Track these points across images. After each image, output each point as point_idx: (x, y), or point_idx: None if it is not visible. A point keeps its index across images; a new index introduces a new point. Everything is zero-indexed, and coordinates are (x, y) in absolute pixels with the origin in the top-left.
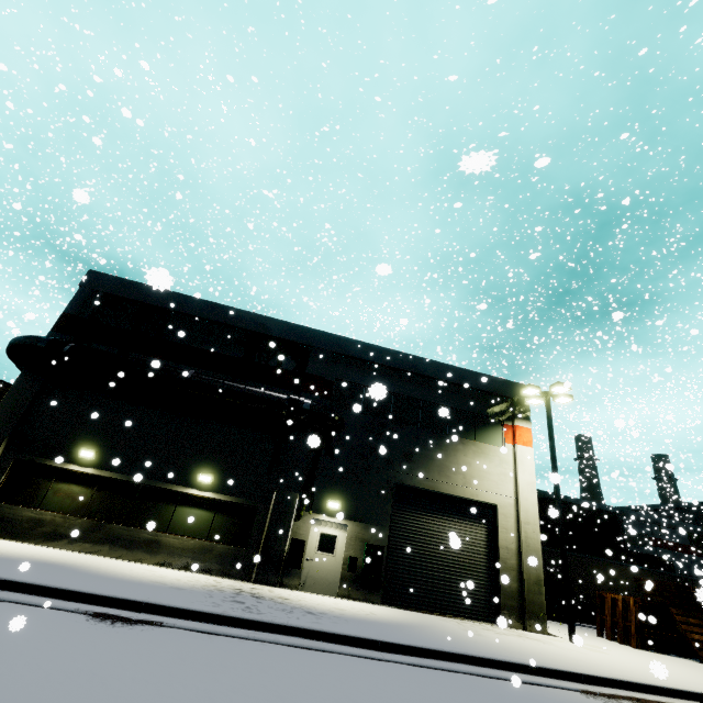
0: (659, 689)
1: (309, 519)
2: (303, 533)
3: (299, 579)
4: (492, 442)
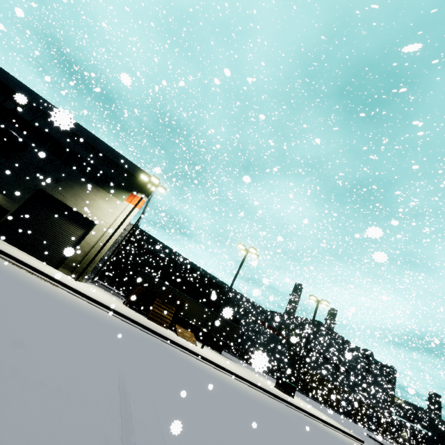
0: (32, 267)
1: None
2: None
3: None
4: (118, 197)
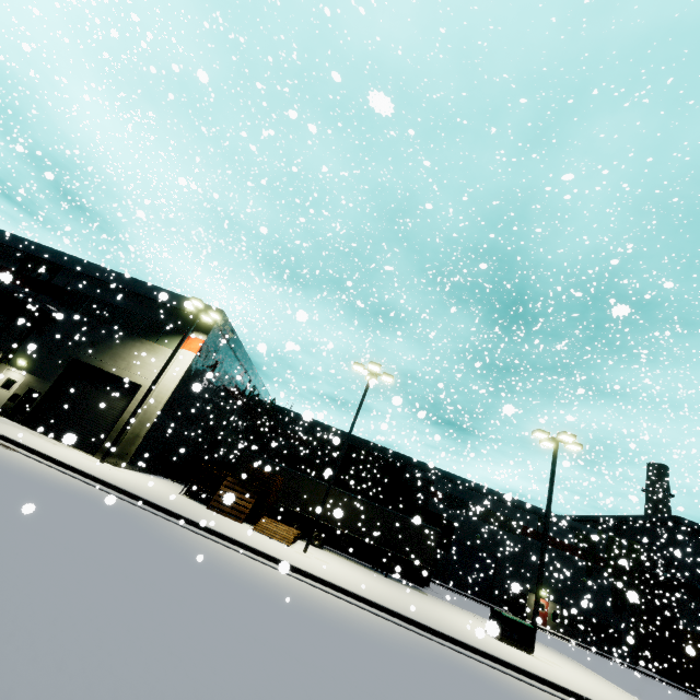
0: None
1: (4, 368)
2: None
3: None
4: (169, 346)
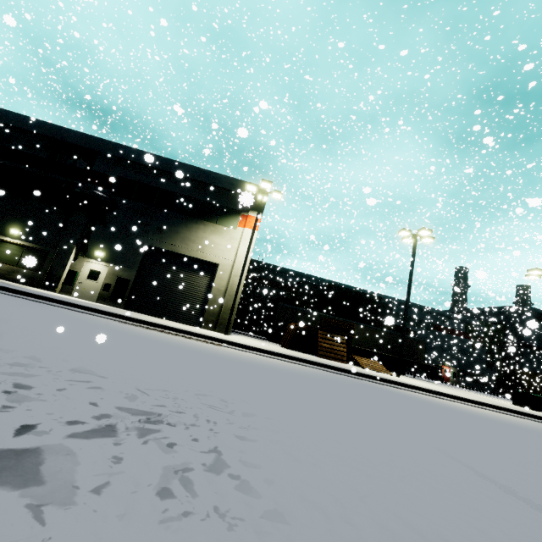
0: (185, 331)
1: (83, 260)
2: (78, 268)
3: (72, 292)
4: (229, 225)
